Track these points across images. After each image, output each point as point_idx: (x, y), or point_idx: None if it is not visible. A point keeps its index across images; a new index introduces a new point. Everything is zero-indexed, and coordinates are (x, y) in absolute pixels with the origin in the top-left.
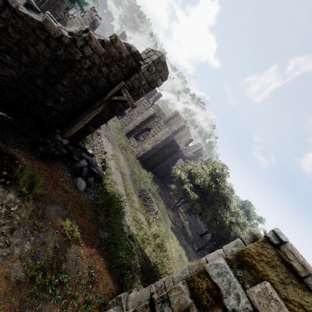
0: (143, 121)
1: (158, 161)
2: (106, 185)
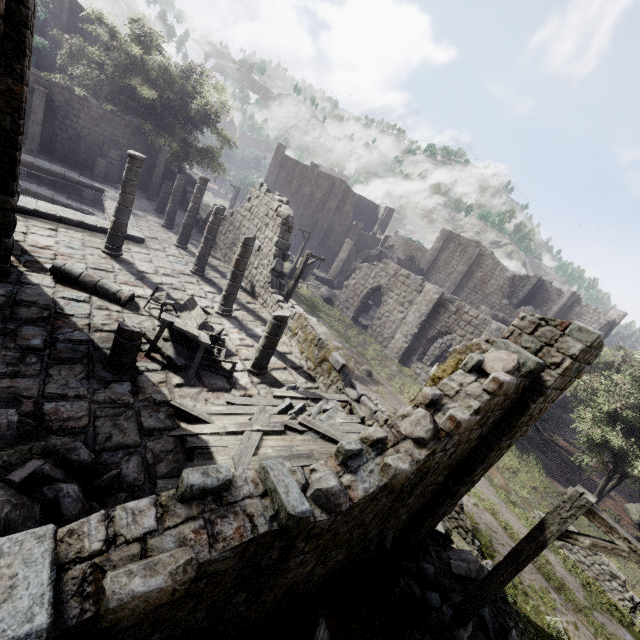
0: (424, 321)
1: None
2: (516, 600)
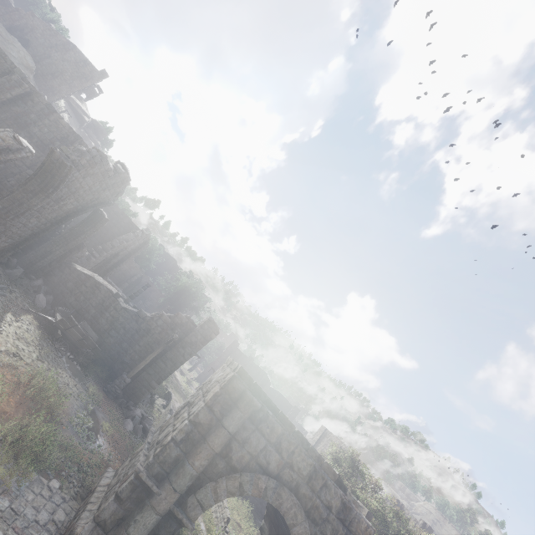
0: None
1: None
2: None
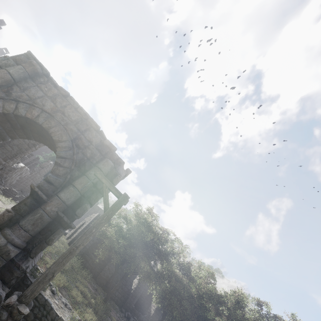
0: (87, 225)
1: (104, 263)
2: None
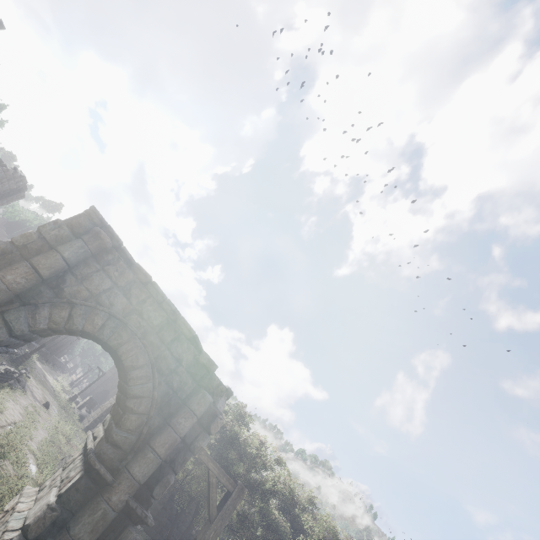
0: None
1: None
2: None
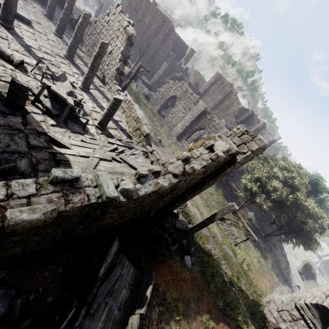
0: (193, 120)
1: None
2: (197, 238)
